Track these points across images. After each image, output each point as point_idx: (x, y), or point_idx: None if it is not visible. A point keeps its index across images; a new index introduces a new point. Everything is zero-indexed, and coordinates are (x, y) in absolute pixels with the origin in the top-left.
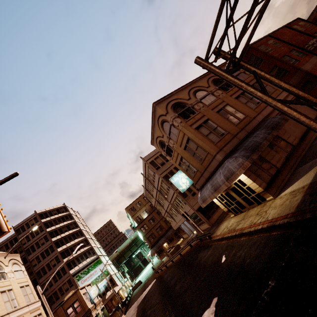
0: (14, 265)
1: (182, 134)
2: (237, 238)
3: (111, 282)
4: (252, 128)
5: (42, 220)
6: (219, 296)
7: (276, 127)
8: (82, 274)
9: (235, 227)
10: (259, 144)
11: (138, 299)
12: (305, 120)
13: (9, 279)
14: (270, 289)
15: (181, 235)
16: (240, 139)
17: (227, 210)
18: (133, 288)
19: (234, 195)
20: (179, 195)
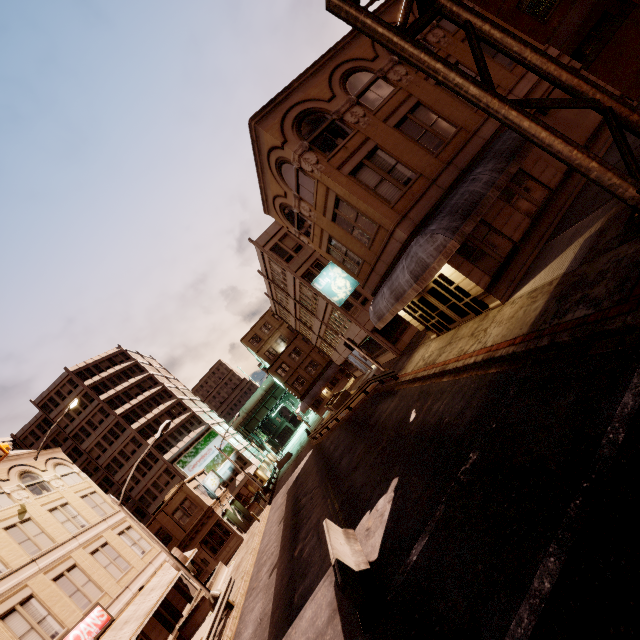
0: (58, 467)
1: (323, 189)
2: (436, 379)
3: (241, 460)
4: (471, 157)
5: (86, 382)
6: (401, 476)
7: (517, 154)
8: (187, 457)
9: (435, 359)
10: (479, 198)
11: (288, 481)
12: (563, 149)
13: (56, 489)
14: (469, 465)
15: (350, 373)
16: (445, 189)
17: (423, 329)
18: (279, 464)
19: (434, 302)
20: (337, 308)
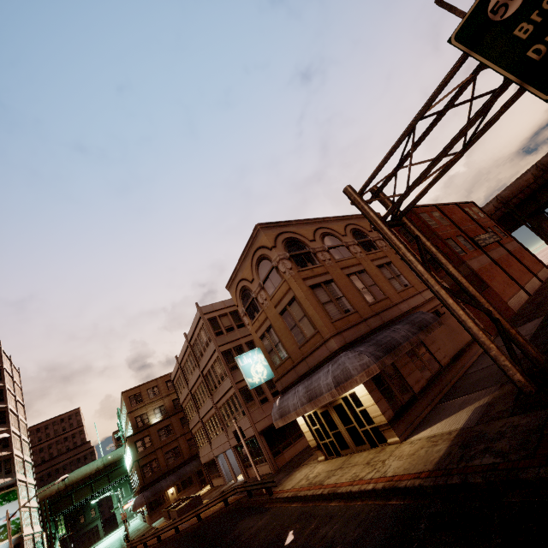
0: None
1: (285, 287)
2: (322, 501)
3: None
4: (391, 317)
5: None
6: None
7: (425, 328)
8: None
9: (323, 480)
10: (397, 344)
11: None
12: (473, 327)
13: None
14: None
15: (209, 478)
16: (371, 329)
17: (315, 445)
18: None
19: (336, 419)
20: (239, 395)
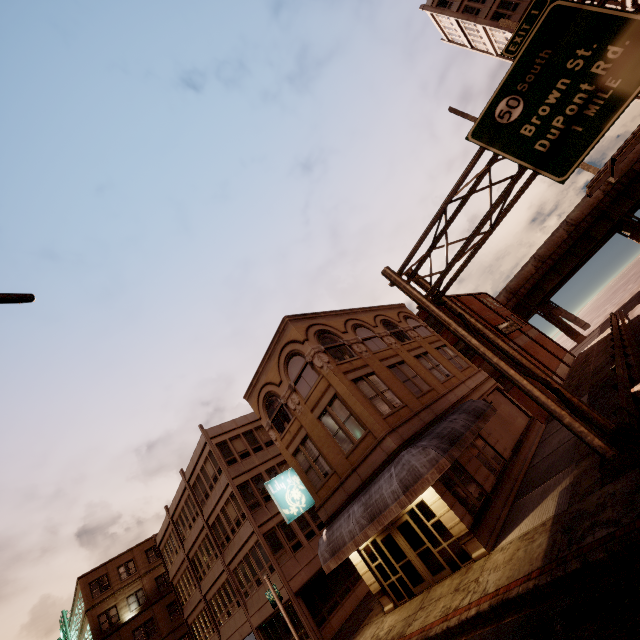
0: None
1: (324, 385)
2: None
3: None
4: (442, 409)
5: None
6: None
7: (482, 416)
8: None
9: (403, 631)
10: (460, 434)
11: None
12: (541, 395)
13: None
14: None
15: None
16: (426, 423)
17: (378, 590)
18: None
19: (403, 544)
20: (264, 543)
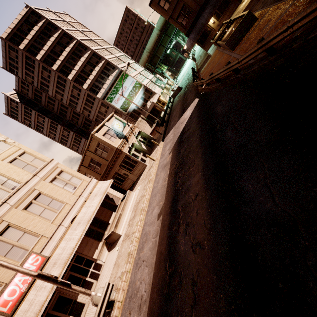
0: None
1: None
2: None
3: (148, 92)
4: None
5: (20, 46)
6: None
7: None
8: (111, 95)
9: None
10: None
11: (175, 128)
12: None
13: None
14: None
15: None
16: None
17: None
18: (172, 95)
19: None
20: None
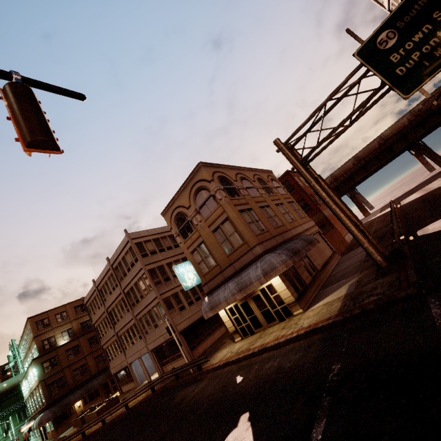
0: None
1: (220, 211)
2: (254, 357)
3: None
4: (288, 237)
5: None
6: (252, 409)
7: (311, 243)
8: None
9: (249, 347)
10: (299, 250)
11: None
12: (355, 230)
13: None
14: (337, 370)
15: (119, 385)
16: (278, 242)
17: (233, 330)
18: None
19: (254, 307)
20: (163, 304)
